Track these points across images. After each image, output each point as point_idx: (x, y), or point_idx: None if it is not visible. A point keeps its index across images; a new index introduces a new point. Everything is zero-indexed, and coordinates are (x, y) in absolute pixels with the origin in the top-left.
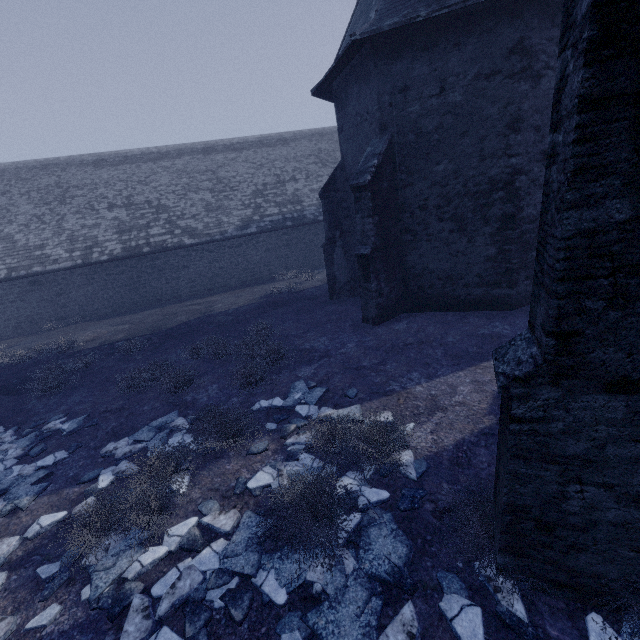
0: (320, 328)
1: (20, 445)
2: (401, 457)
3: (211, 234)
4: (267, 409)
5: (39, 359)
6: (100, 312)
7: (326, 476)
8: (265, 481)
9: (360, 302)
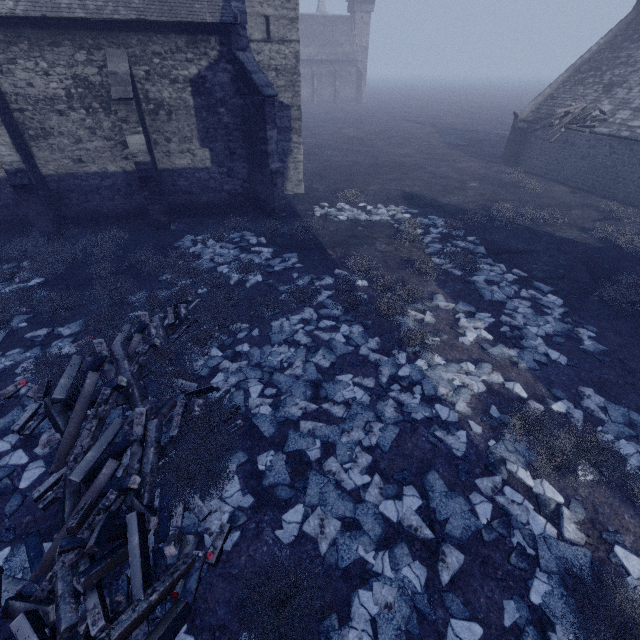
0: None
1: (555, 326)
2: None
3: None
4: None
5: None
6: None
7: None
8: (630, 567)
9: None
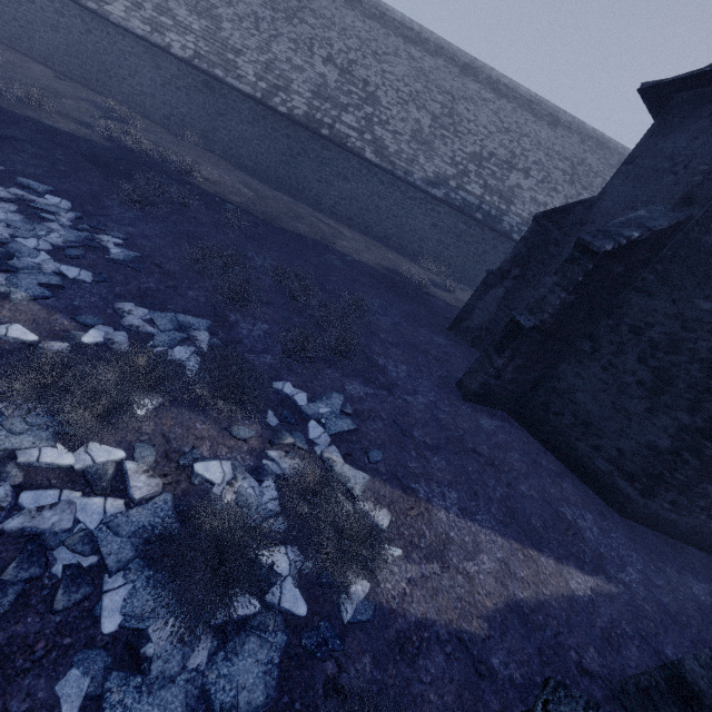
0: (410, 353)
1: (66, 235)
2: (354, 582)
3: (396, 165)
4: (286, 396)
5: (157, 163)
6: (242, 160)
7: (269, 528)
8: (213, 476)
9: (473, 359)
